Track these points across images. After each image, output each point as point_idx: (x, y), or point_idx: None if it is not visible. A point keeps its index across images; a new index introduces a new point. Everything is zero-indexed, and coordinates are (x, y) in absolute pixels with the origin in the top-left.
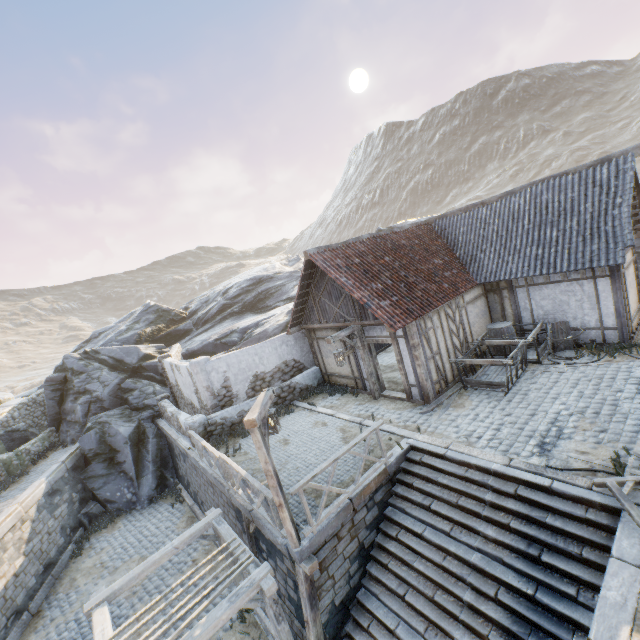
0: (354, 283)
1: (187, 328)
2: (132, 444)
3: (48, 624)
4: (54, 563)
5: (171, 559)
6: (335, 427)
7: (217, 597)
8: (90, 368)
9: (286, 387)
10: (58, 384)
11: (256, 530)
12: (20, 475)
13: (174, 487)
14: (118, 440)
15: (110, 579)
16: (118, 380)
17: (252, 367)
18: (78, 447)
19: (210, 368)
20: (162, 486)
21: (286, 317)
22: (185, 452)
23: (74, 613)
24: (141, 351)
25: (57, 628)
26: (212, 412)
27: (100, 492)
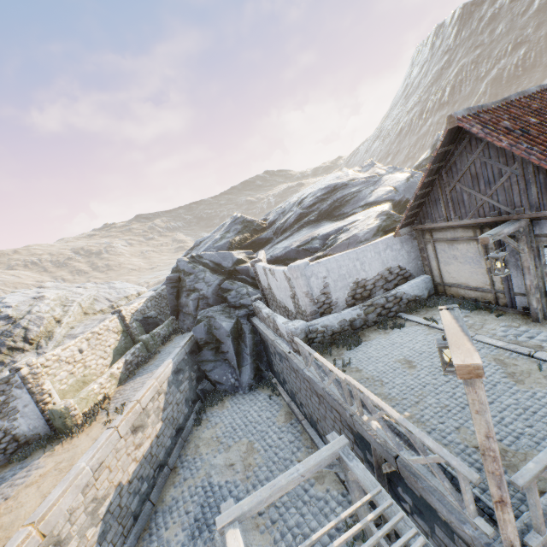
0: (544, 150)
1: (268, 237)
2: (233, 337)
3: (182, 482)
4: (182, 428)
5: (276, 452)
6: (482, 355)
7: (332, 514)
8: (196, 270)
9: (391, 297)
10: (175, 282)
11: (392, 473)
12: (155, 353)
13: (268, 379)
14: (221, 333)
15: (225, 456)
16: (218, 281)
17: (352, 273)
18: (192, 335)
19: (309, 273)
20: (258, 377)
21: (376, 221)
22: (284, 355)
23: (200, 479)
24: (234, 256)
25: (189, 489)
26: (311, 319)
27: (210, 374)
